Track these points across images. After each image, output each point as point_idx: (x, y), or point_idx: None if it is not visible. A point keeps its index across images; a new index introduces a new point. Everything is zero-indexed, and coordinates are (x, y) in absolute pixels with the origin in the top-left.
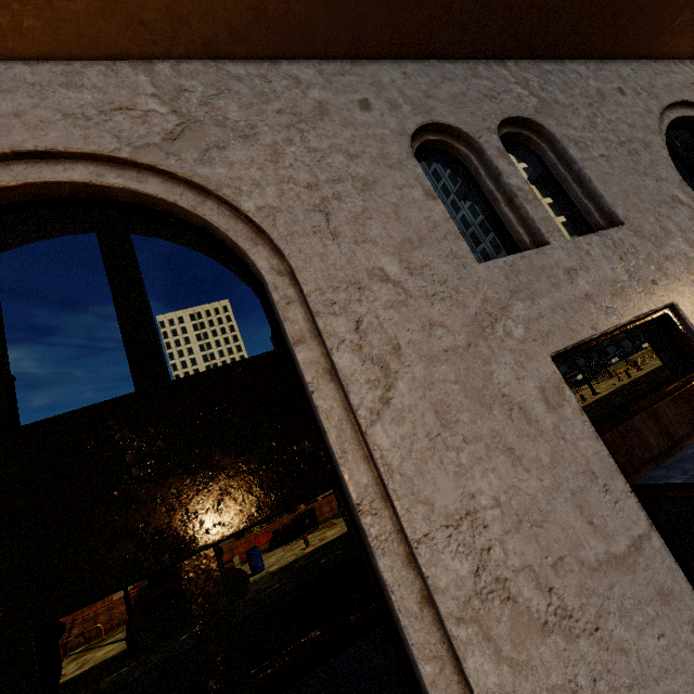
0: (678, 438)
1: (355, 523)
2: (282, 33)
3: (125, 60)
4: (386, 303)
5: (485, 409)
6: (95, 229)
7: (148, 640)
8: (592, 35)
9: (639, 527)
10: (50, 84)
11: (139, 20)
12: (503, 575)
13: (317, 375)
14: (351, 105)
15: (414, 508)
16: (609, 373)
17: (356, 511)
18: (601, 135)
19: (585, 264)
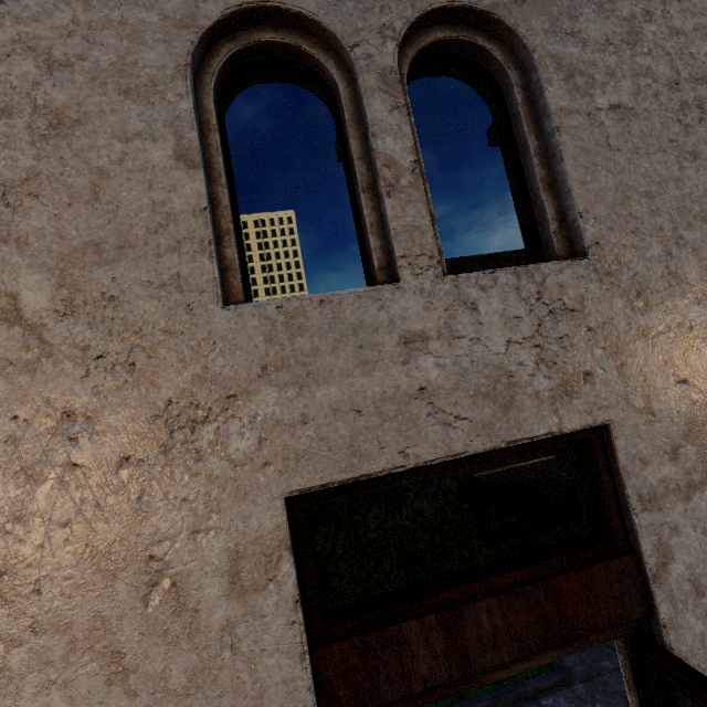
0: (478, 669)
1: None
2: None
3: None
4: None
5: (101, 577)
6: None
7: None
8: None
9: None
10: None
11: None
12: None
13: None
14: None
15: None
16: None
17: None
18: (639, 60)
19: (453, 327)
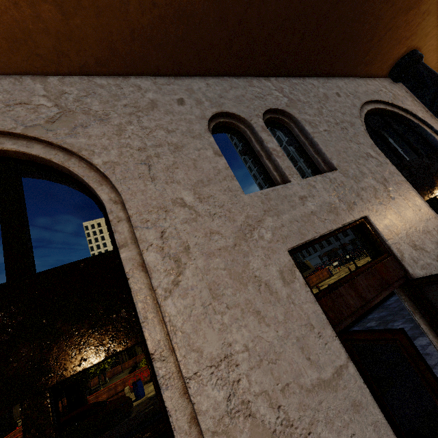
0: (368, 300)
1: (153, 366)
2: (129, 61)
3: (28, 75)
4: (183, 220)
5: (242, 286)
6: None
7: None
8: (319, 64)
9: (340, 360)
10: None
11: (36, 53)
12: (247, 398)
13: (133, 267)
14: (172, 102)
15: (189, 354)
16: (365, 254)
17: (151, 358)
18: (325, 118)
19: (312, 193)
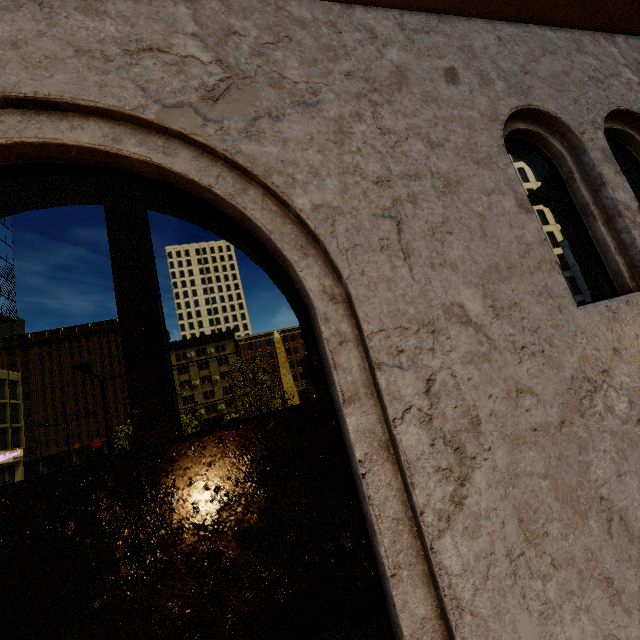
0: None
1: None
2: None
3: None
4: (465, 355)
5: (579, 517)
6: (105, 211)
7: None
8: None
9: None
10: (63, 4)
11: None
12: None
13: (370, 450)
14: (435, 74)
15: None
16: None
17: None
18: None
19: None
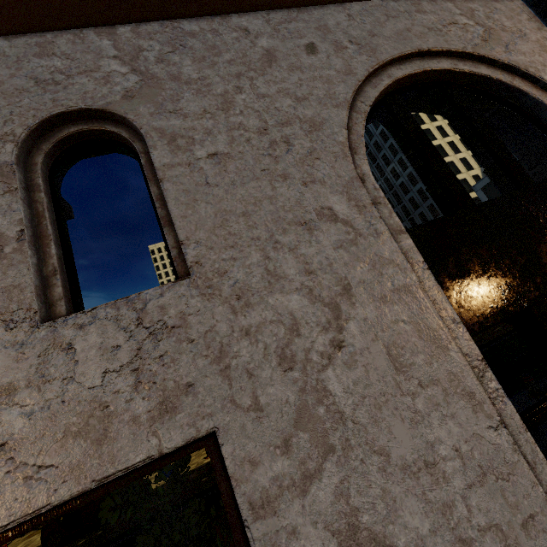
0: None
1: None
2: None
3: None
4: None
5: None
6: None
7: (56, 541)
8: None
9: None
10: None
11: None
12: None
13: None
14: None
15: None
16: None
17: None
18: (232, 119)
19: (45, 371)
